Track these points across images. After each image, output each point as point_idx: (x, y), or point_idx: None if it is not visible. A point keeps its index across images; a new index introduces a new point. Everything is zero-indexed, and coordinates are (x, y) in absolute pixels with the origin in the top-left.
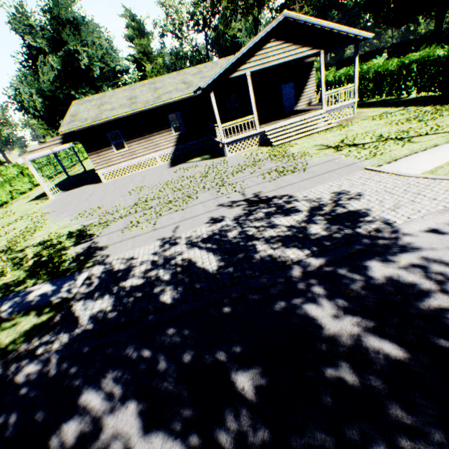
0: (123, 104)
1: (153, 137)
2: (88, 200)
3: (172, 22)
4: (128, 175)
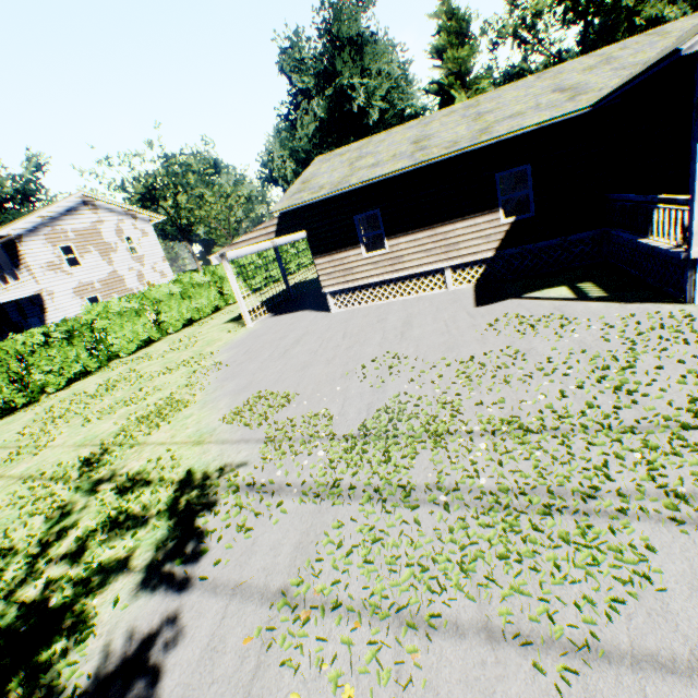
0: (399, 154)
1: (448, 226)
2: (286, 355)
3: (520, 15)
4: (379, 303)
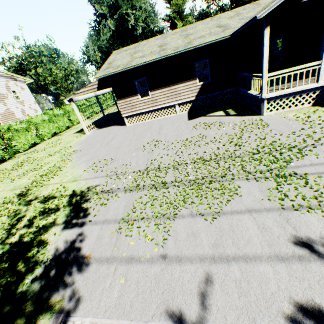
0: (153, 51)
1: (176, 86)
2: (108, 144)
3: None
4: (148, 121)
